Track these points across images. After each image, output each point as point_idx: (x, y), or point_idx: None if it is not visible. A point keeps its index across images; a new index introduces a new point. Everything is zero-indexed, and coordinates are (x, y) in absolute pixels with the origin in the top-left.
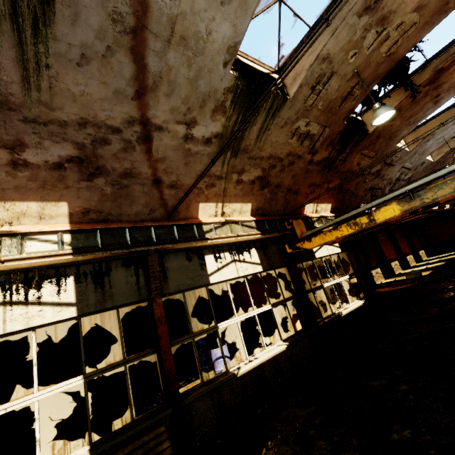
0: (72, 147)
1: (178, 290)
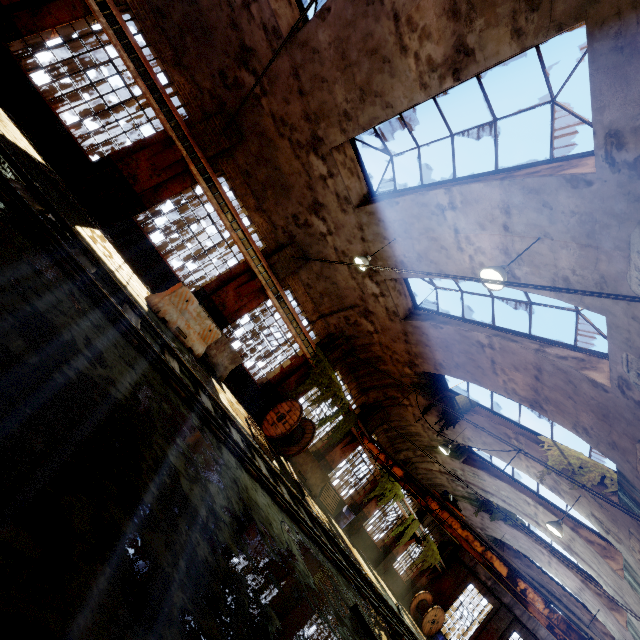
0: None
1: None
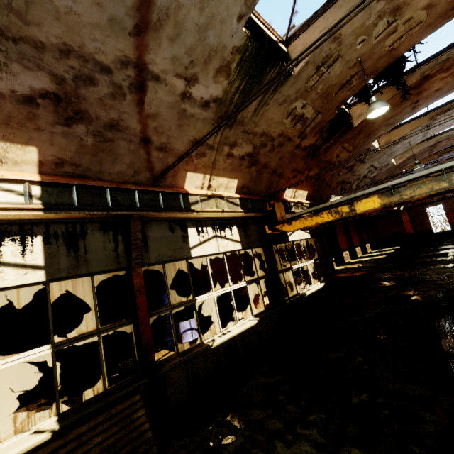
0: (48, 79)
1: (159, 261)
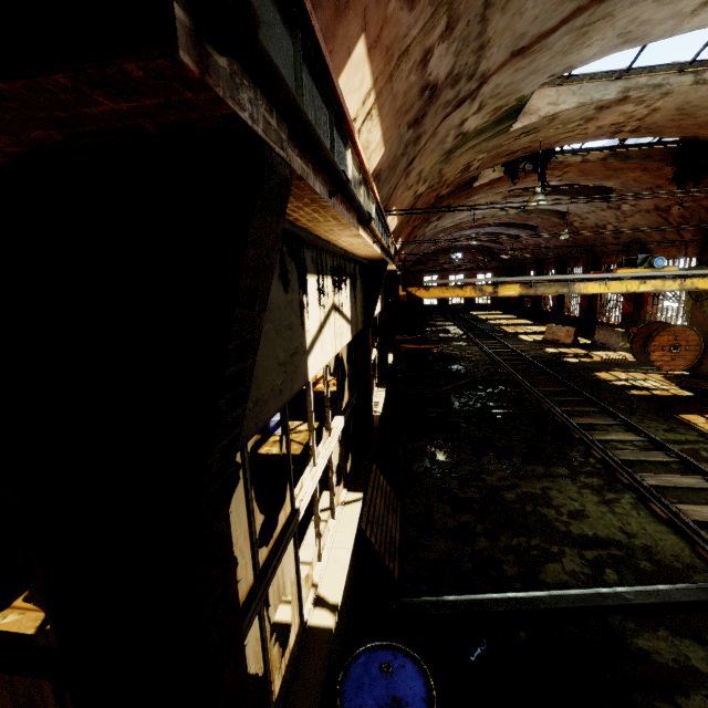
0: (448, 69)
1: None
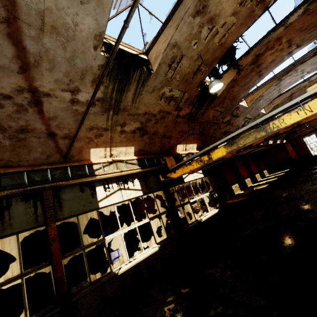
0: None
1: (72, 215)
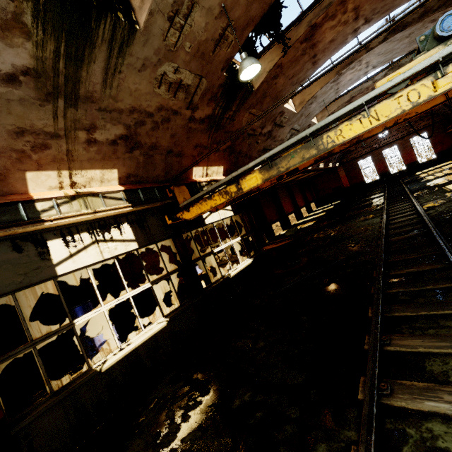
0: None
1: None
